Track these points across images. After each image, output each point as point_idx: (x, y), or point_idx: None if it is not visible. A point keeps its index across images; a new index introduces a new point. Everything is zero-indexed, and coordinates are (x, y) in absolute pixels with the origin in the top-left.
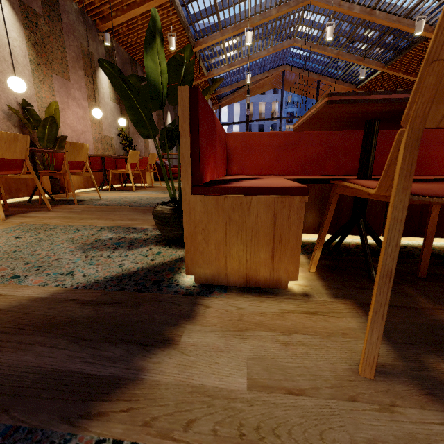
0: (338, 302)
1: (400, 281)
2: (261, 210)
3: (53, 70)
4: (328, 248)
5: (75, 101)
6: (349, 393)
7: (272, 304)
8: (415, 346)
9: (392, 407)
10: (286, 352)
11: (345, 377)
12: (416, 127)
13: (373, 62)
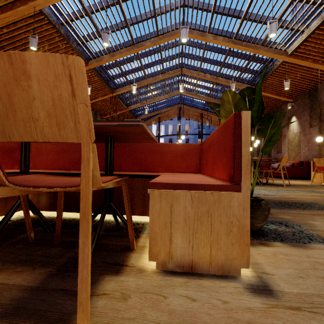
0: None
1: (6, 244)
2: None
3: None
4: (37, 221)
5: None
6: None
7: None
8: None
9: None
10: None
11: None
12: None
13: None
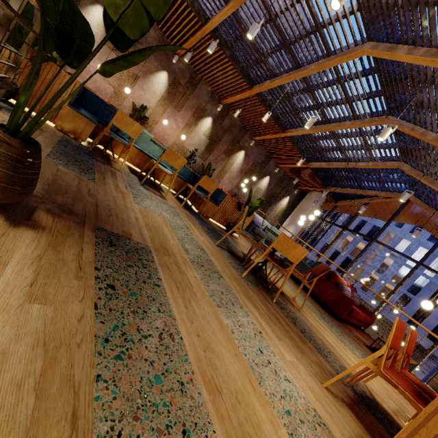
0: None
1: None
2: None
3: (172, 104)
4: None
5: (175, 121)
6: None
7: None
8: None
9: None
10: None
11: None
12: None
13: None
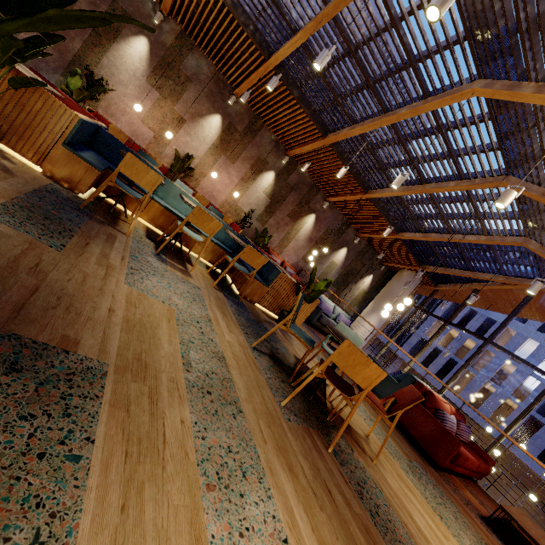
0: None
1: None
2: None
3: (225, 154)
4: None
5: (228, 174)
6: None
7: None
8: None
9: None
10: None
11: None
12: None
13: None
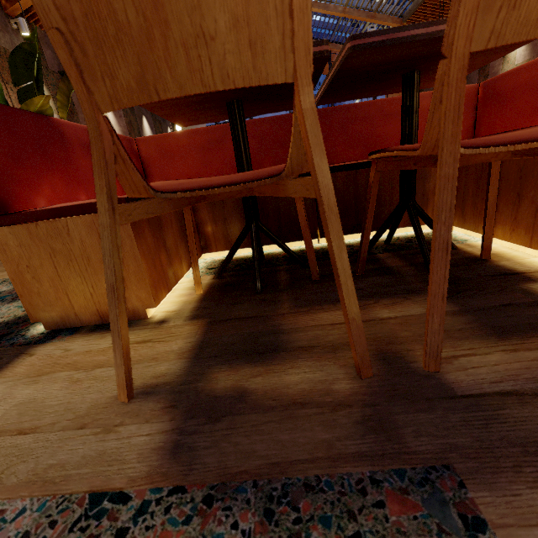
0: (189, 324)
1: (287, 288)
2: (83, 233)
3: None
4: (251, 262)
5: None
6: (86, 421)
7: (110, 339)
8: (217, 358)
9: (115, 427)
10: (65, 390)
11: (101, 405)
12: (89, 113)
13: (388, 18)
